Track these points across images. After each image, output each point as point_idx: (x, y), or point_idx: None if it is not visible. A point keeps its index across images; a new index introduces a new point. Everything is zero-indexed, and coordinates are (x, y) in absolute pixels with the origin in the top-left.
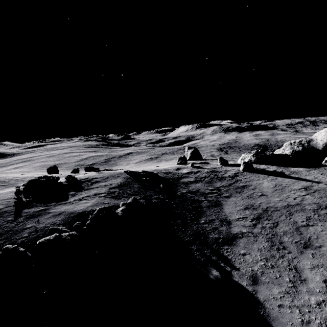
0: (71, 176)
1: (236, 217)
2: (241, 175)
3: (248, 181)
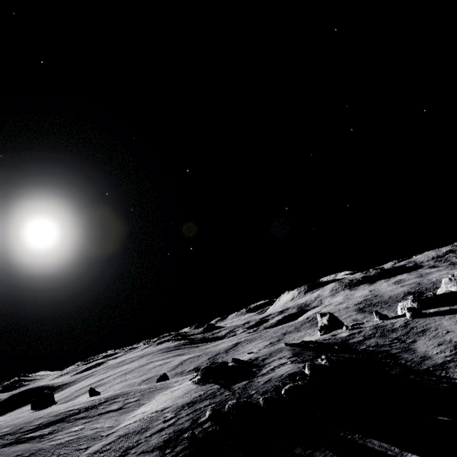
0: (236, 358)
1: (433, 352)
2: (413, 322)
3: (424, 325)
